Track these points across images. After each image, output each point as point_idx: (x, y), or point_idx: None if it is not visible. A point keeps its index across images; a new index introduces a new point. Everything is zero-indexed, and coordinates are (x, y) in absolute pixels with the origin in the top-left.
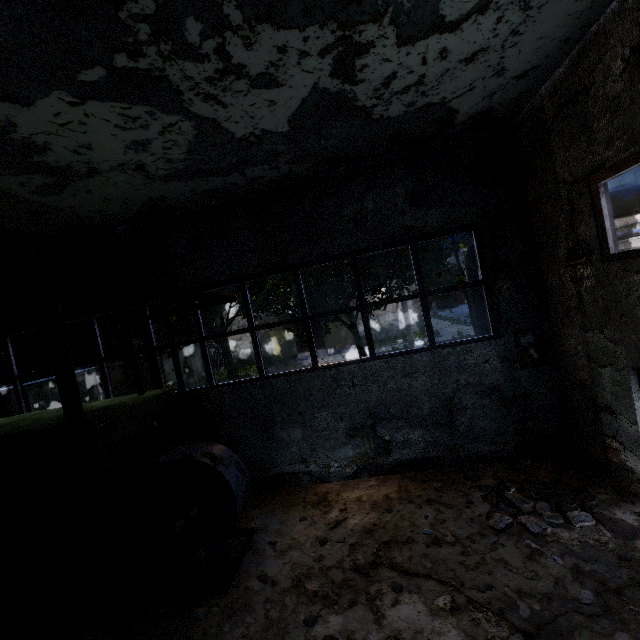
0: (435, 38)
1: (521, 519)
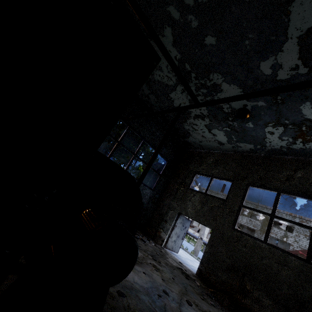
0: (207, 130)
1: (142, 237)
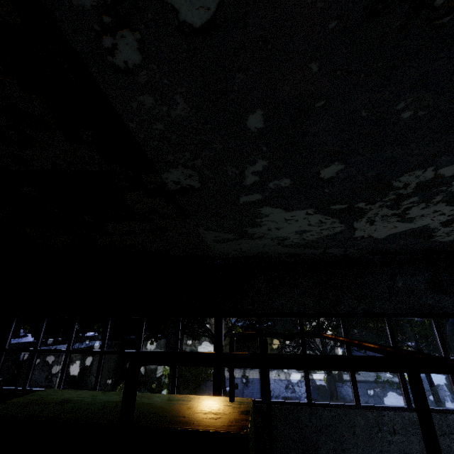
0: None
1: None
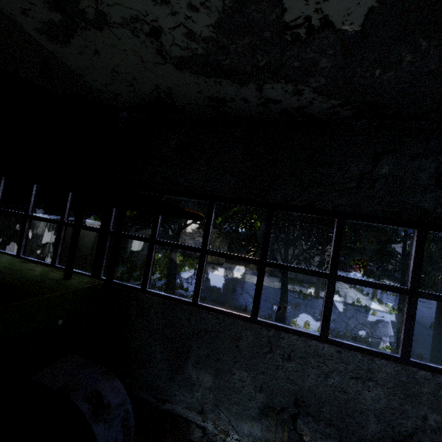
0: None
1: None
